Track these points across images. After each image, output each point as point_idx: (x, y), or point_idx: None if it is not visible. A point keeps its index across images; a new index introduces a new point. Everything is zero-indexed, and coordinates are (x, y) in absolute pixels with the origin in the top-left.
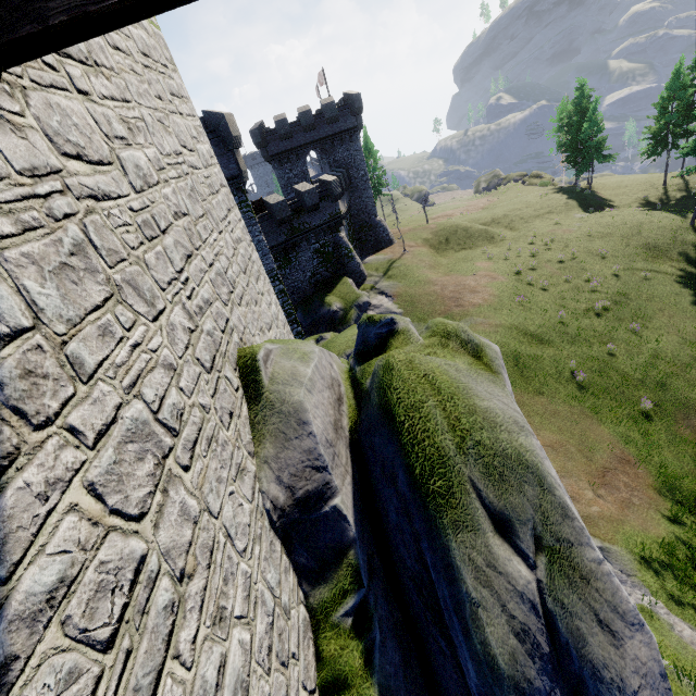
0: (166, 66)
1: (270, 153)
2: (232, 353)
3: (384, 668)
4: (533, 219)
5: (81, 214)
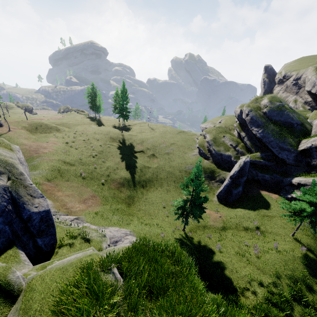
0: None
1: None
2: None
3: None
4: (77, 125)
5: None
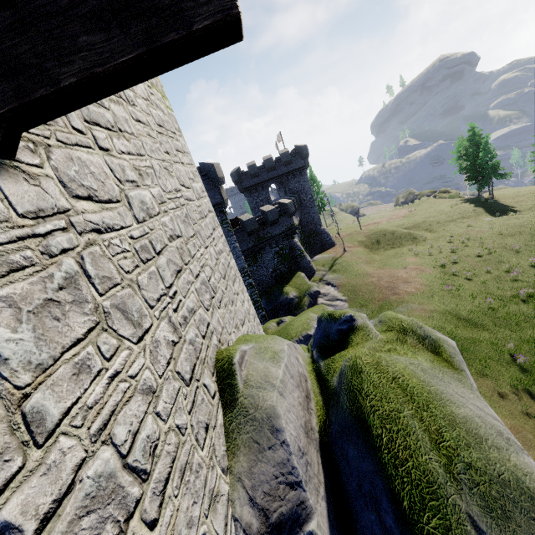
0: (175, 133)
1: (243, 187)
2: (210, 357)
3: None
4: (448, 223)
5: (80, 247)
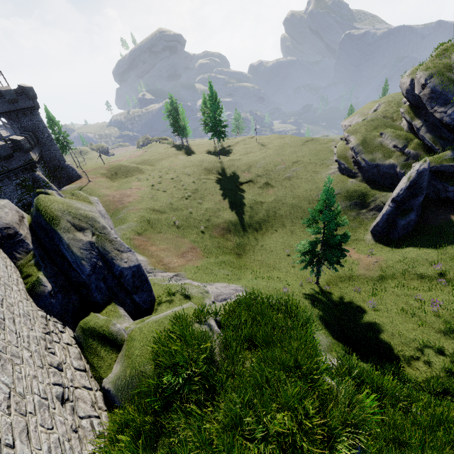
0: None
1: None
2: None
3: (46, 271)
4: (161, 160)
5: None
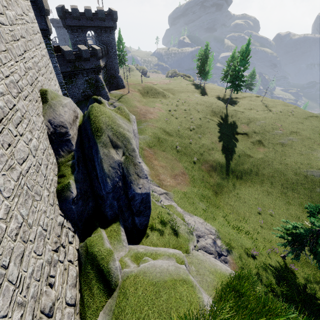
0: None
1: (66, 24)
2: (38, 87)
3: (77, 175)
4: (181, 92)
5: None
